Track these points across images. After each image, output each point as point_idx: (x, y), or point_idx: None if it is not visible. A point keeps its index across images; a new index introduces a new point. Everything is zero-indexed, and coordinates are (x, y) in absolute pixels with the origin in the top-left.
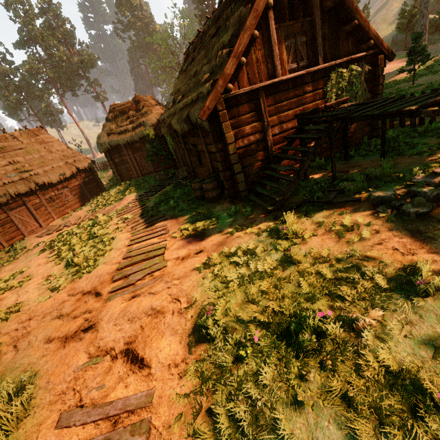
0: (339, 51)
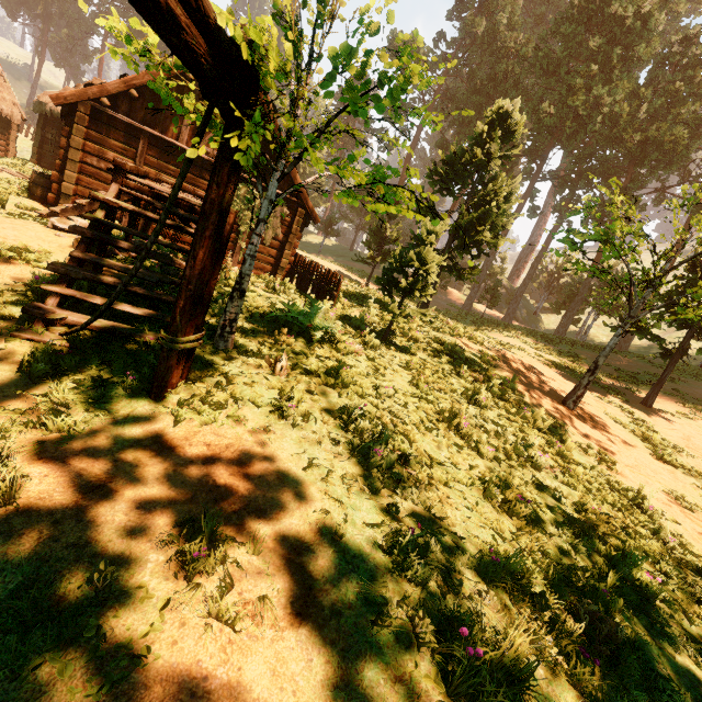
0: (267, 176)
